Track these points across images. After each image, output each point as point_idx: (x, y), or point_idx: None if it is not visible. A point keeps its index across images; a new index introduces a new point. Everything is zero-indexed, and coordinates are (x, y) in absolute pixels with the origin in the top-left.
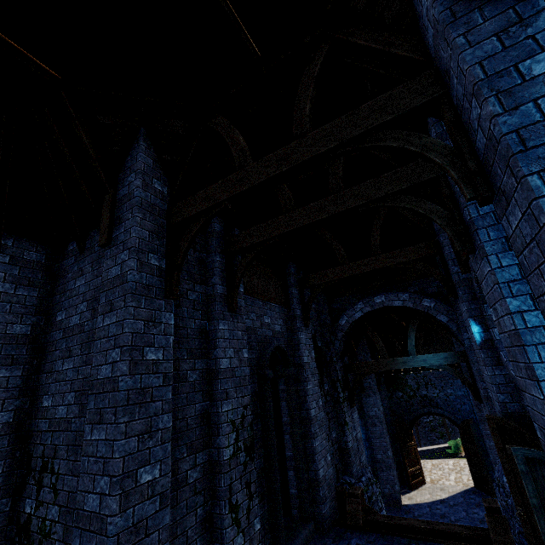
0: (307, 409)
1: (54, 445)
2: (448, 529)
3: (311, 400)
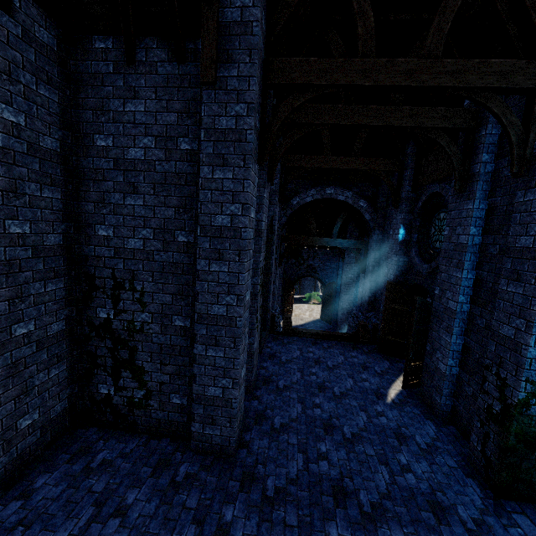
0: (271, 265)
1: (129, 270)
2: (337, 334)
3: (273, 259)
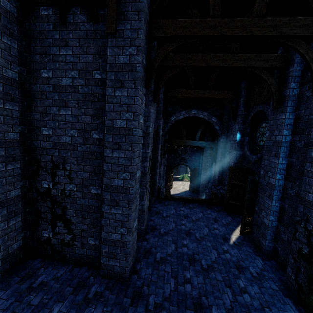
0: (157, 156)
1: (62, 156)
2: (199, 199)
3: (159, 153)
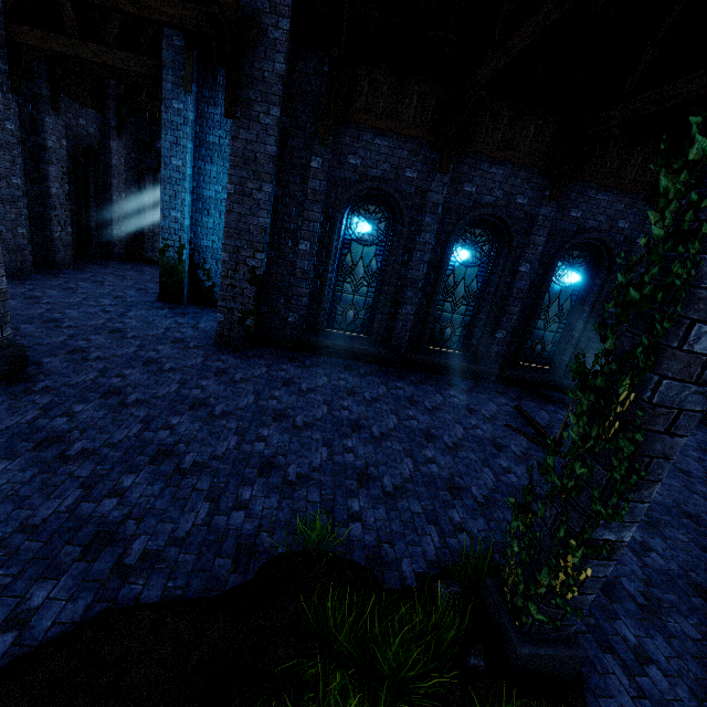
0: (111, 195)
1: None
2: None
3: (115, 191)
